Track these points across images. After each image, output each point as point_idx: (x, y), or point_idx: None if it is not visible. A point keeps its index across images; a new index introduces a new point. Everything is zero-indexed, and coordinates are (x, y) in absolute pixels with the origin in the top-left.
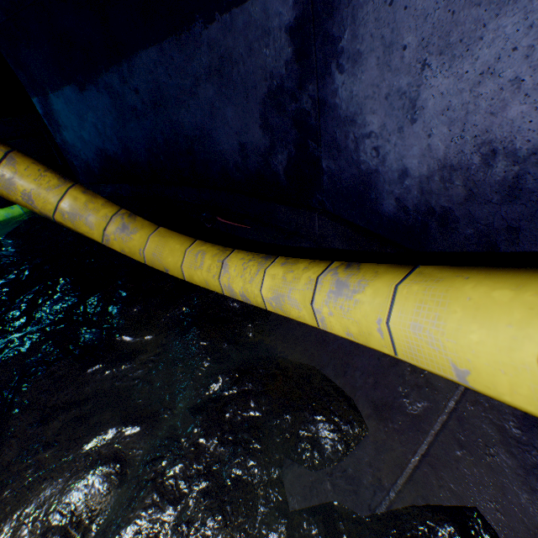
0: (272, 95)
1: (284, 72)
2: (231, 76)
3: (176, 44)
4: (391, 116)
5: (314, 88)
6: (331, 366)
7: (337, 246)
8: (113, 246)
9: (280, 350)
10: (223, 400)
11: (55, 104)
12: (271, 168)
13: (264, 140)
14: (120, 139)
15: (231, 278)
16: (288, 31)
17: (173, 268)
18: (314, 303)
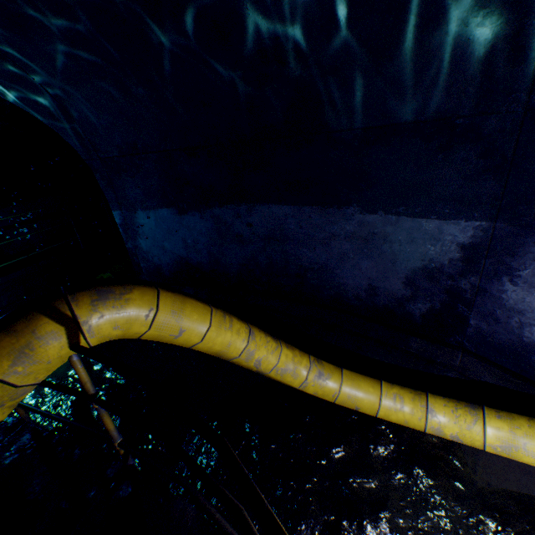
0: (426, 270)
1: (446, 263)
2: (380, 246)
3: (320, 212)
4: None
5: (476, 280)
6: None
7: (486, 380)
8: (307, 390)
9: (497, 482)
10: None
11: (141, 219)
12: (406, 309)
13: (404, 291)
14: (211, 253)
15: (441, 422)
16: (460, 246)
17: (367, 407)
18: None
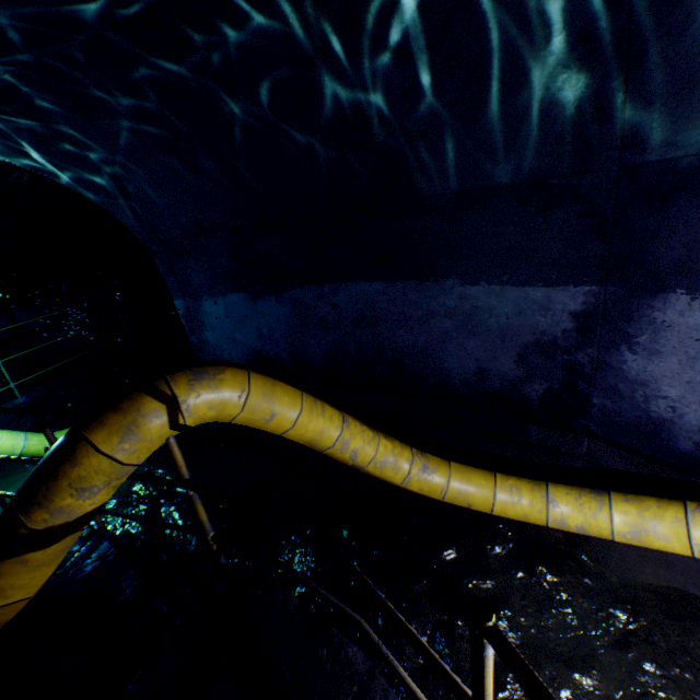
0: (539, 345)
1: (559, 335)
2: (485, 322)
3: (415, 287)
4: (691, 393)
5: (593, 352)
6: (691, 584)
7: (616, 467)
8: (411, 486)
9: (630, 575)
10: (640, 632)
11: (208, 307)
12: (521, 392)
13: (516, 371)
14: (291, 343)
15: (564, 512)
16: (572, 314)
17: (480, 503)
18: (692, 537)
